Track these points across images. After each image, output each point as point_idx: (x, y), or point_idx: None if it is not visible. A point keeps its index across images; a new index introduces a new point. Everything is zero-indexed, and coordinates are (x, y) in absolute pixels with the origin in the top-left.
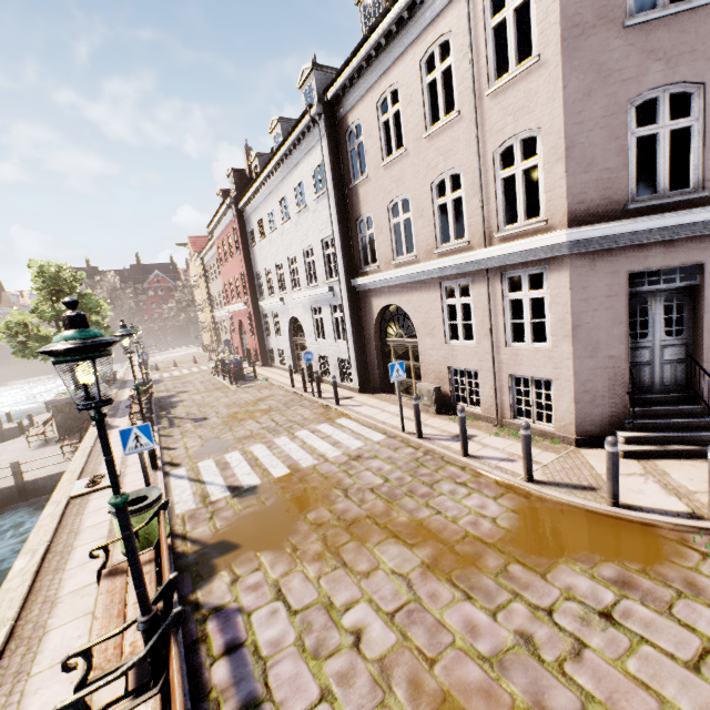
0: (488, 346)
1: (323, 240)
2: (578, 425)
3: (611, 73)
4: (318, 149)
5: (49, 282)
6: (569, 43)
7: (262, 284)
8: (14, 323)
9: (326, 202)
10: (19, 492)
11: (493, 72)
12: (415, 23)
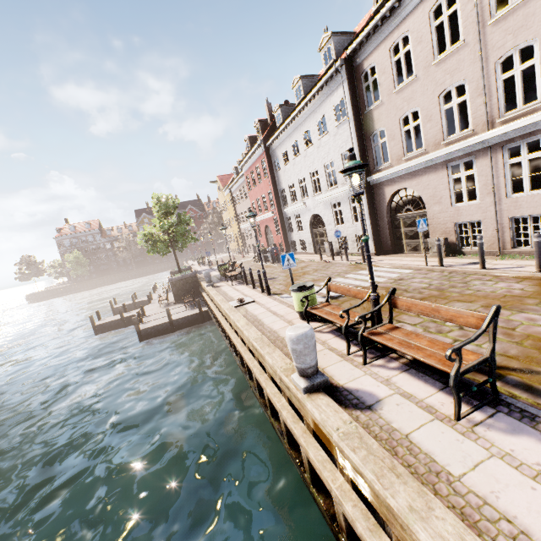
0: (490, 201)
1: (342, 154)
2: None
3: None
4: (339, 90)
5: (163, 206)
6: None
7: (285, 197)
8: (147, 233)
9: (346, 126)
10: (171, 326)
11: (494, 7)
12: None
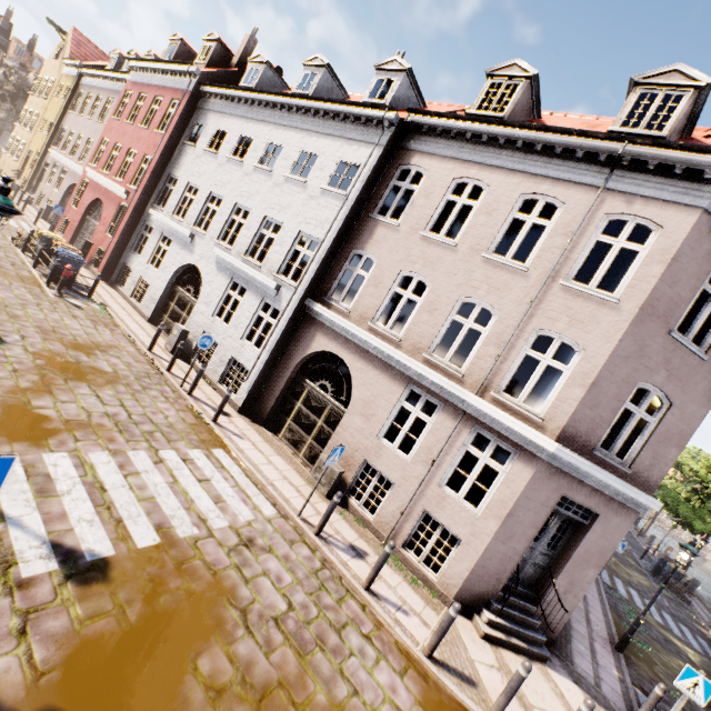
0: (421, 472)
1: (302, 232)
2: (460, 590)
3: (645, 356)
4: (365, 150)
5: None
6: (642, 314)
7: (169, 192)
8: None
9: (336, 204)
10: None
11: (575, 271)
12: (540, 162)
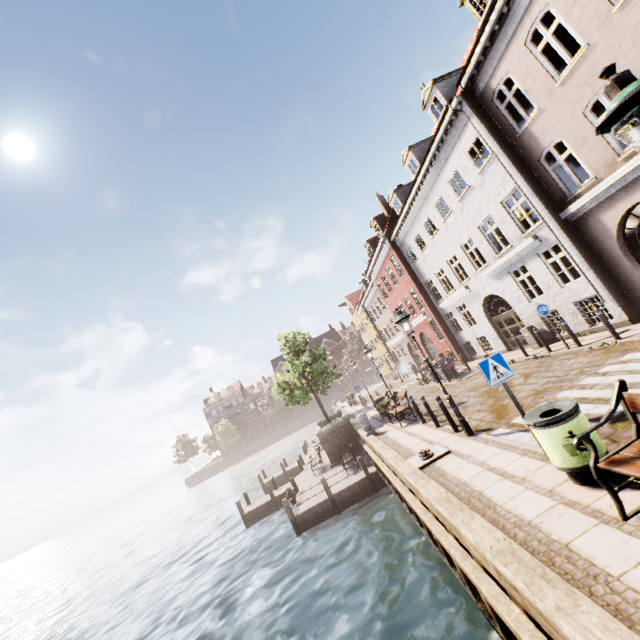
0: None
1: (502, 202)
2: None
3: None
4: (467, 131)
5: (292, 346)
6: None
7: (434, 289)
8: (281, 382)
9: (494, 166)
10: (332, 504)
11: None
12: None
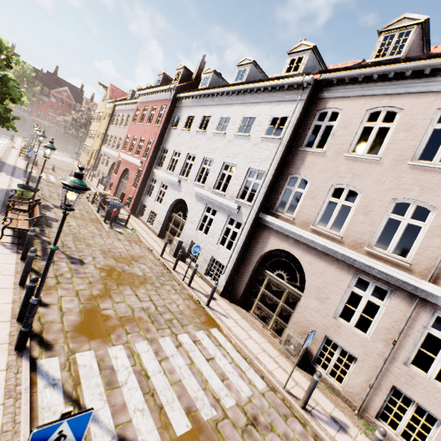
0: (382, 350)
1: (250, 168)
2: None
3: None
4: (290, 106)
5: None
6: None
7: (164, 157)
8: None
9: (273, 146)
10: None
11: None
12: None
